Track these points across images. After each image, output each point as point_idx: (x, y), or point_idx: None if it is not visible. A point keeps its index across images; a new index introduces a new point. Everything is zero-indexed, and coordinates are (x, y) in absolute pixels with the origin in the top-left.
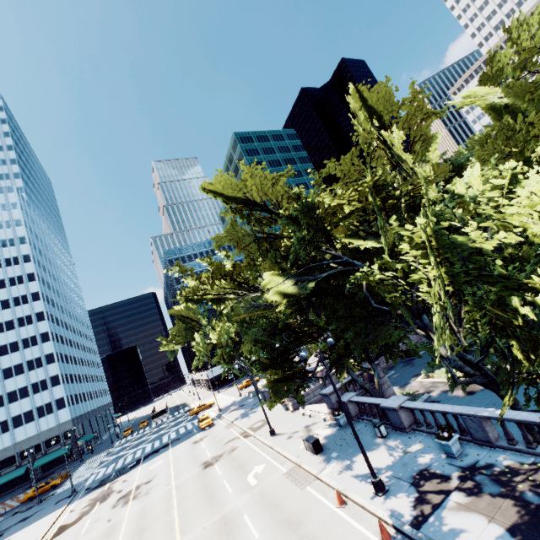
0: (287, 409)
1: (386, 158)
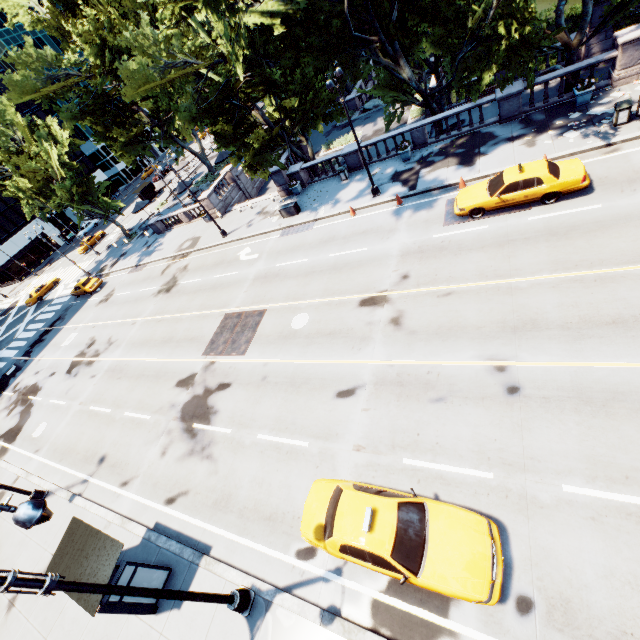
0: (210, 220)
1: None
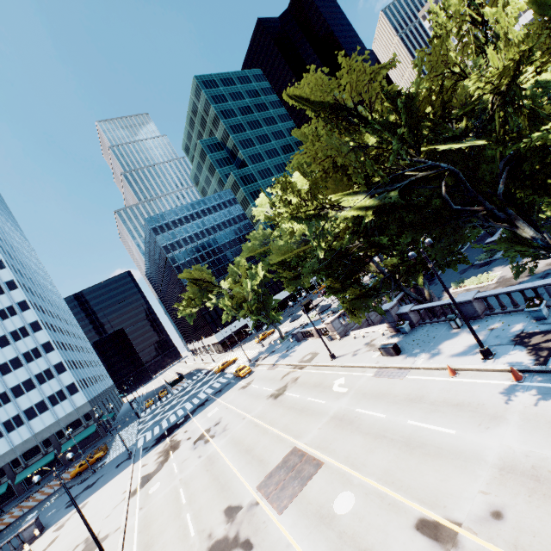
0: (331, 340)
1: (473, 48)
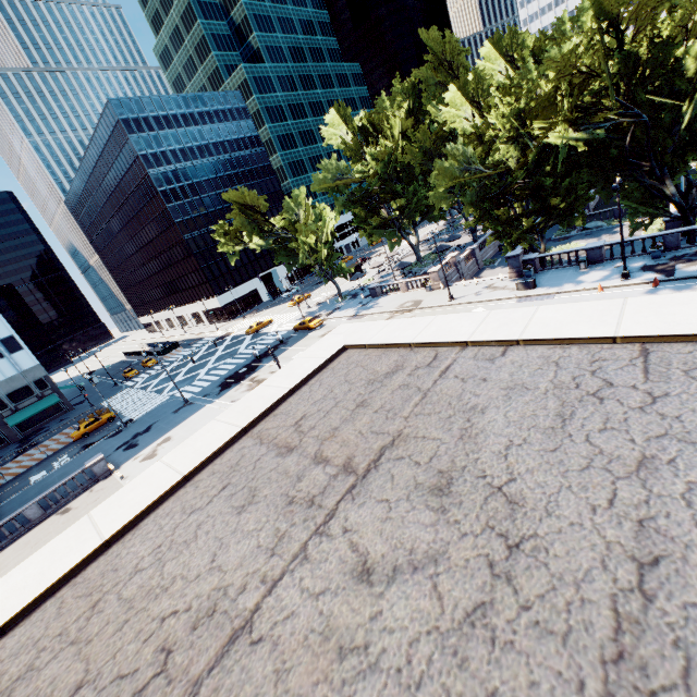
0: (430, 291)
1: None
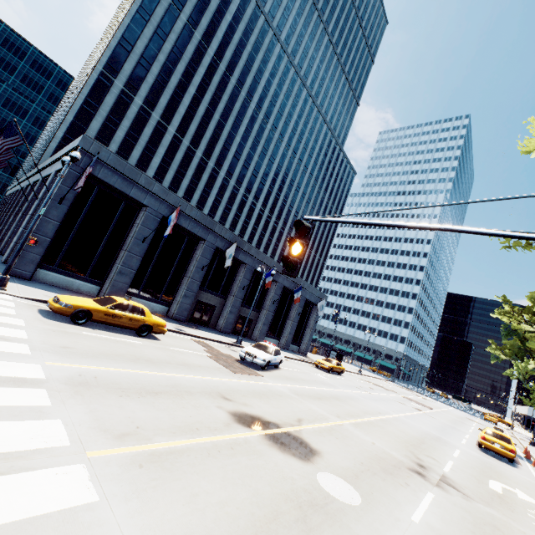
0: None
1: None
